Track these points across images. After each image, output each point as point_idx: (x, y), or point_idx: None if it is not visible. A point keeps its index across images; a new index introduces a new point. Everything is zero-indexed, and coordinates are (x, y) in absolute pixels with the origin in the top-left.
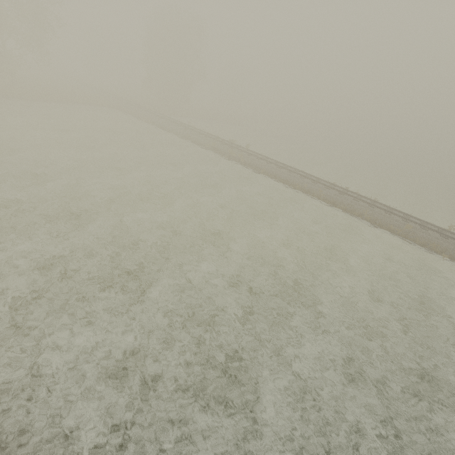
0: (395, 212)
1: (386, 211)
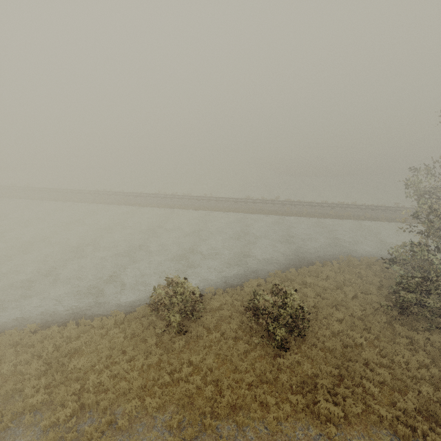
0: (126, 194)
1: (117, 195)
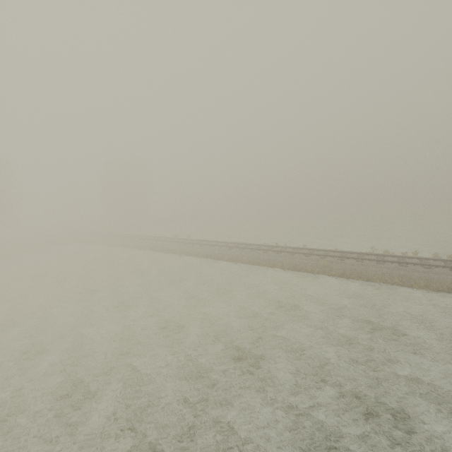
0: (317, 252)
1: (305, 254)
